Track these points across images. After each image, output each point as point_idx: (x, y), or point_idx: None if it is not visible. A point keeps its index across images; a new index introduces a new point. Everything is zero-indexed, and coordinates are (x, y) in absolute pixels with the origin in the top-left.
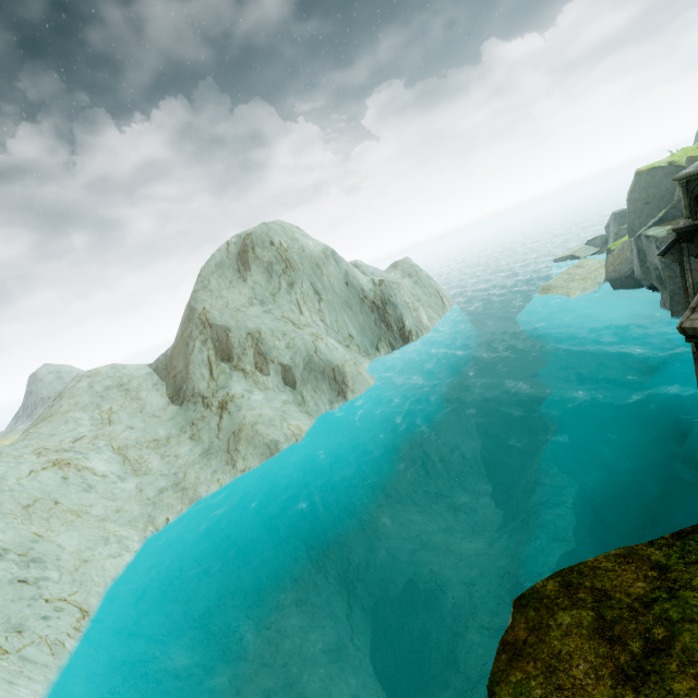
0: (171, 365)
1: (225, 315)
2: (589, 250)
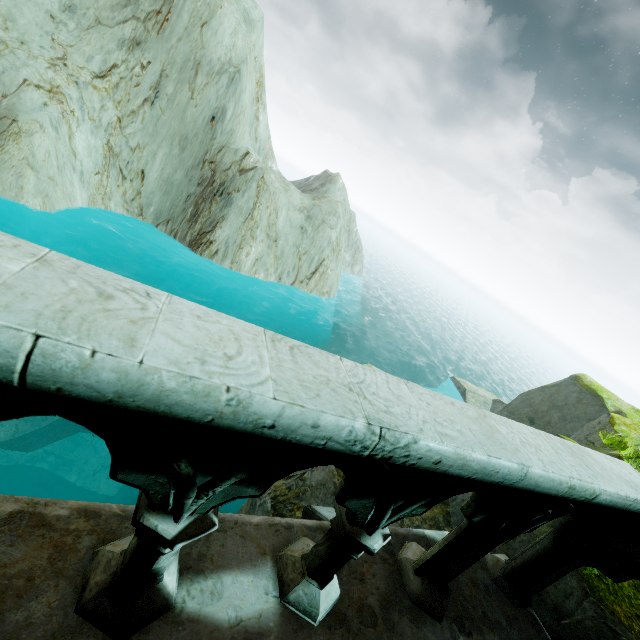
0: None
1: None
2: (484, 406)
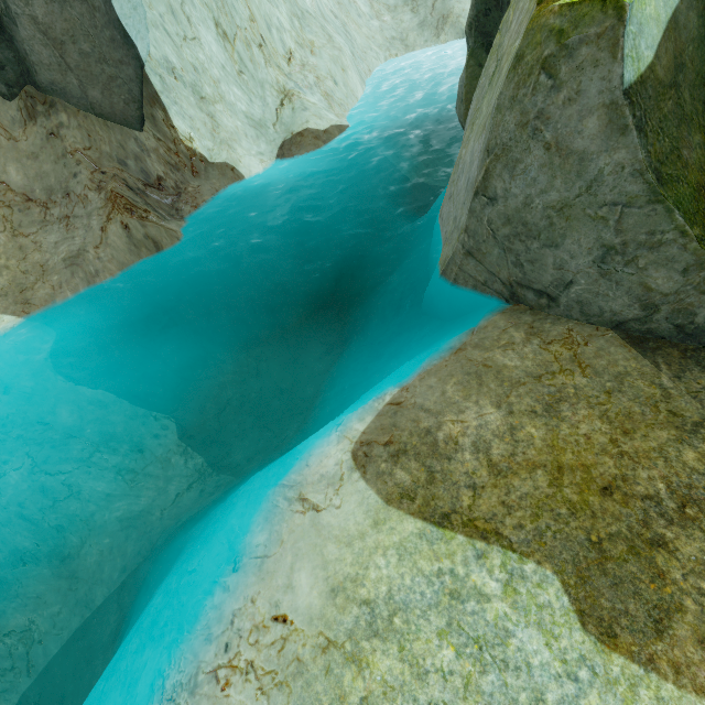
0: None
1: None
2: None
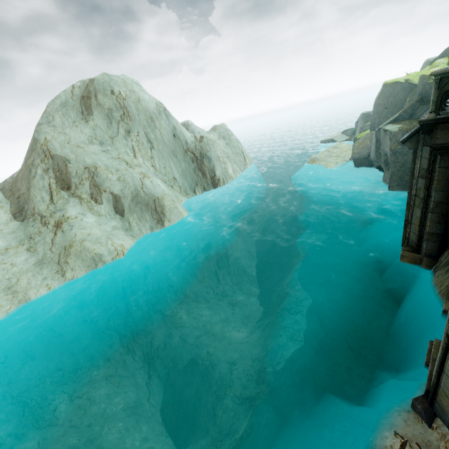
0: (15, 187)
1: (66, 149)
2: (343, 137)
